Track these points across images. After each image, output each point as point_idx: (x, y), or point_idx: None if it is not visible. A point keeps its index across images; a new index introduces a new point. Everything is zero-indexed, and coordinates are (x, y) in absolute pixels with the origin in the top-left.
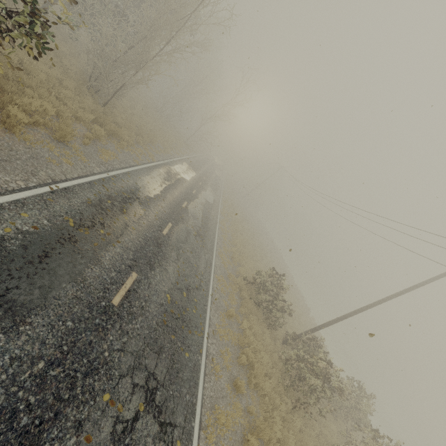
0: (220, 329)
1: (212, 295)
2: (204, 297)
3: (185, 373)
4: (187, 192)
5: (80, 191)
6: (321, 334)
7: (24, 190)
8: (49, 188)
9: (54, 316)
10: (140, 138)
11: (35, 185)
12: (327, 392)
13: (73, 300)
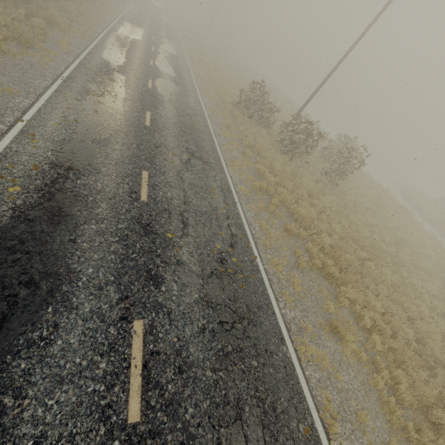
0: (223, 133)
1: (209, 118)
2: (203, 119)
3: (207, 149)
4: (146, 52)
5: (76, 76)
6: (323, 130)
7: (52, 85)
8: (61, 80)
9: (124, 132)
10: (69, 14)
11: (52, 82)
12: (310, 140)
13: (126, 126)
